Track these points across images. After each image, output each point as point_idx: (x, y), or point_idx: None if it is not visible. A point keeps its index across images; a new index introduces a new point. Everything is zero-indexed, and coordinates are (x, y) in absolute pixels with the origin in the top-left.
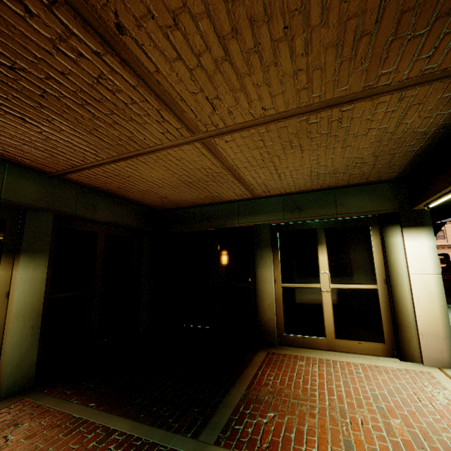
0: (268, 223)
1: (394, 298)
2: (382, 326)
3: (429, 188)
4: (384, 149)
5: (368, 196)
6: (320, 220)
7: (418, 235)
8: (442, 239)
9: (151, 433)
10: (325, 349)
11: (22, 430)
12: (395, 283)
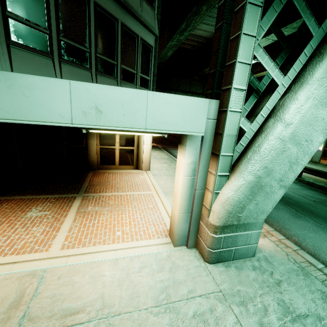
0: None
1: (138, 152)
2: (134, 160)
3: None
4: None
5: None
6: None
7: None
8: None
9: (62, 195)
10: (115, 169)
11: (8, 204)
12: (140, 147)
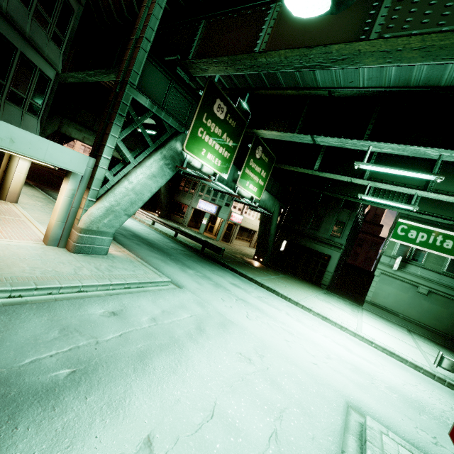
0: None
1: (5, 178)
2: None
3: None
4: None
5: None
6: None
7: (26, 160)
8: (71, 148)
9: None
10: None
11: None
12: (8, 173)
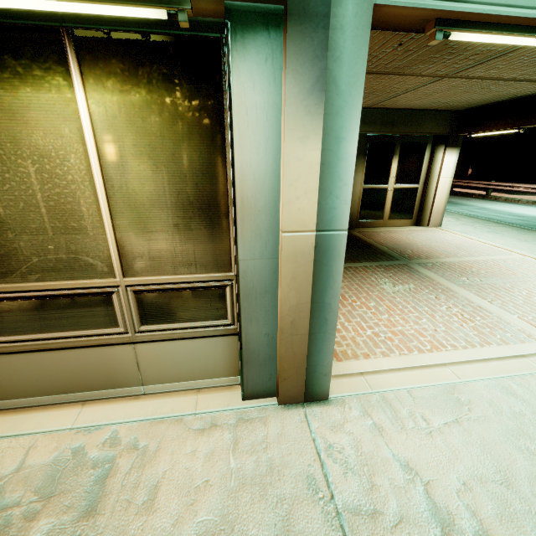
0: (365, 133)
1: (426, 193)
2: (414, 210)
3: (482, 125)
4: (490, 98)
5: (437, 120)
6: (400, 135)
7: (452, 153)
8: None
9: (381, 263)
10: (381, 226)
11: None
12: (430, 184)
